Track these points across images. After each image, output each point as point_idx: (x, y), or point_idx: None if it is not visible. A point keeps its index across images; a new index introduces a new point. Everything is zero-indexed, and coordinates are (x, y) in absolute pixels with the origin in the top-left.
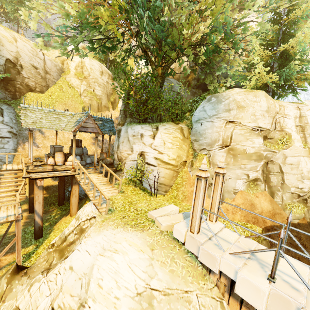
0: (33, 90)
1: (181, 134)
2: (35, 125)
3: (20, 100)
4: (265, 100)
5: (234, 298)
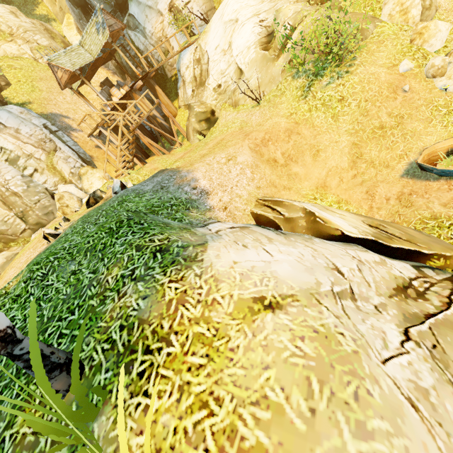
0: (0, 88)
1: None
2: (76, 66)
3: (10, 103)
4: None
5: None
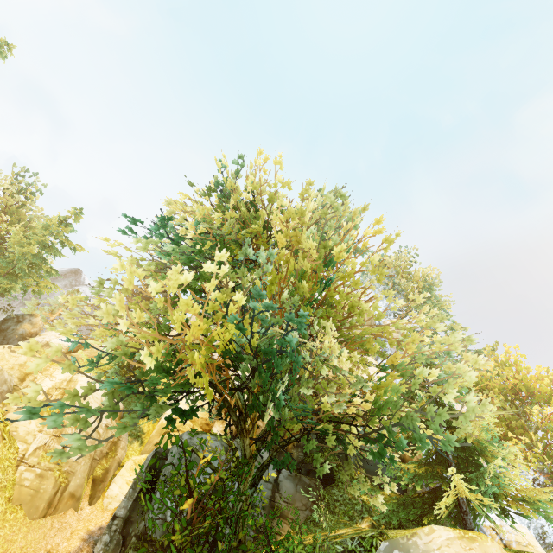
0: None
1: None
2: None
3: None
4: None
5: None
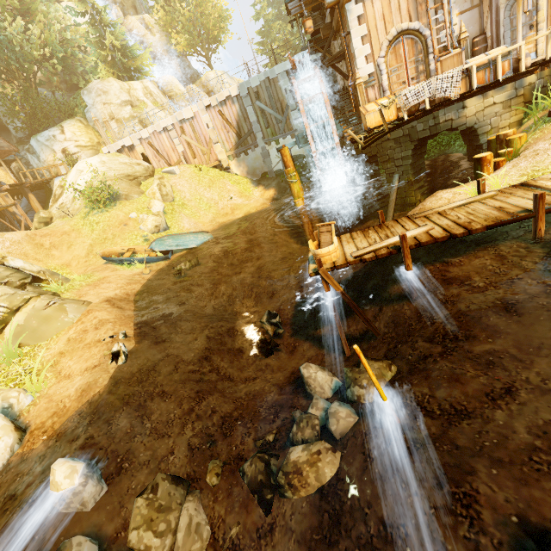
0: None
1: (82, 124)
2: None
3: None
4: (116, 83)
5: (131, 152)
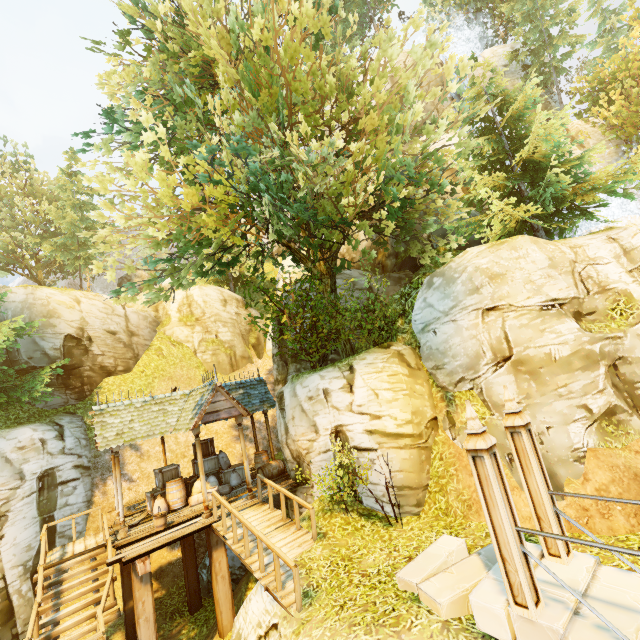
0: (112, 372)
1: (404, 365)
2: (121, 439)
3: (91, 398)
4: (537, 249)
5: None
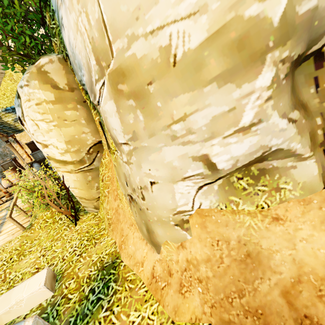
0: None
1: (48, 87)
2: None
3: None
4: None
5: None
